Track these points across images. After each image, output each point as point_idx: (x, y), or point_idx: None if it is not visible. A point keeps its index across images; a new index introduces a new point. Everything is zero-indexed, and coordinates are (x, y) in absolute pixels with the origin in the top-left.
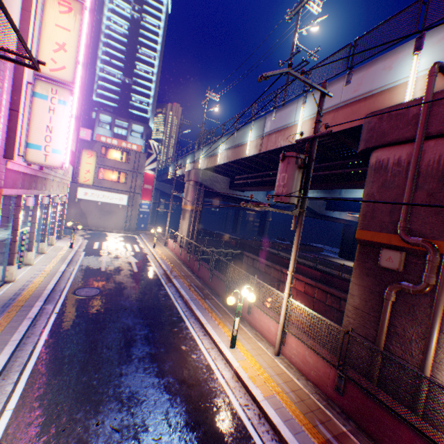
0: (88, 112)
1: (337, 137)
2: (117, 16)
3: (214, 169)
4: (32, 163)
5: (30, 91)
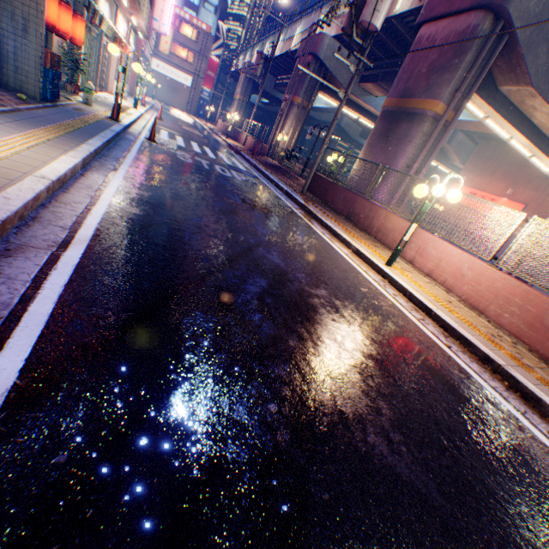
0: None
1: None
2: None
3: (264, 67)
4: (154, 30)
5: None
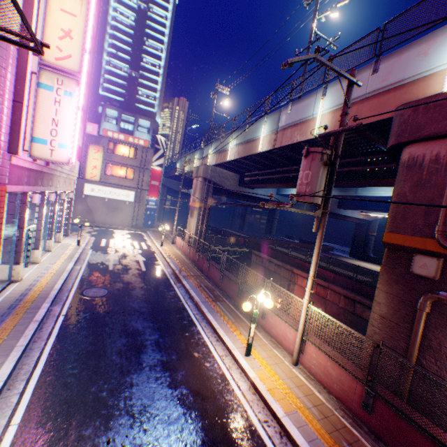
0: (94, 106)
1: (360, 132)
2: (123, 6)
3: (224, 165)
4: (38, 158)
5: (34, 82)
